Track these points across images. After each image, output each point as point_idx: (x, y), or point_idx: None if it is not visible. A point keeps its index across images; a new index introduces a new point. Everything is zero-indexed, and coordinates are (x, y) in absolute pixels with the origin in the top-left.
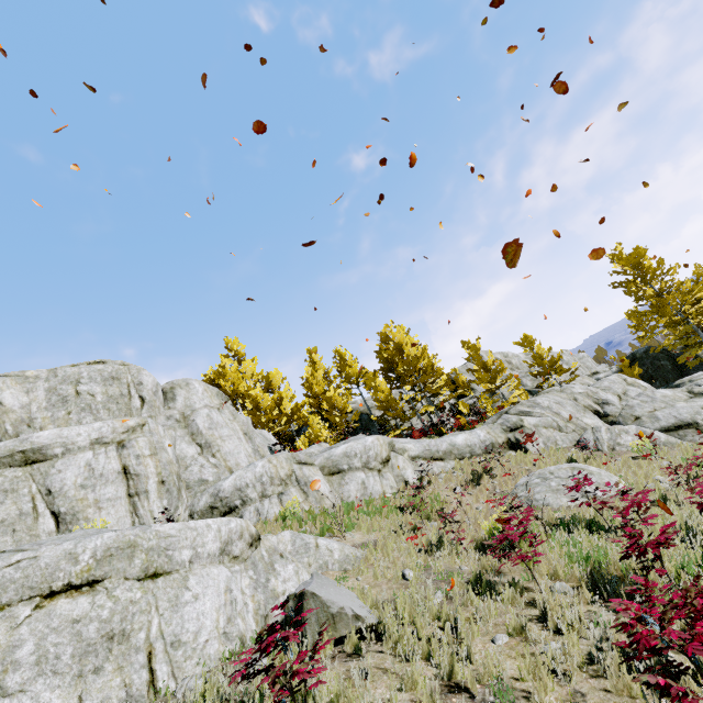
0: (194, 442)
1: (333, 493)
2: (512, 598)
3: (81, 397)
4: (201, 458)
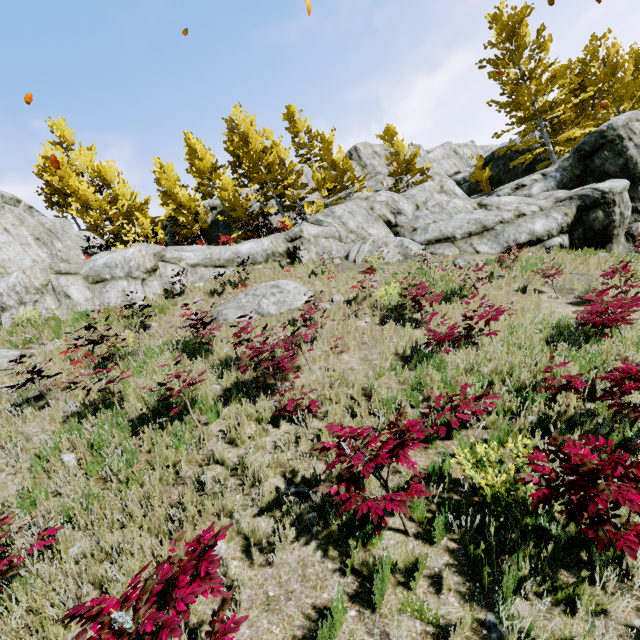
0: None
1: (93, 300)
2: (7, 418)
3: None
4: None
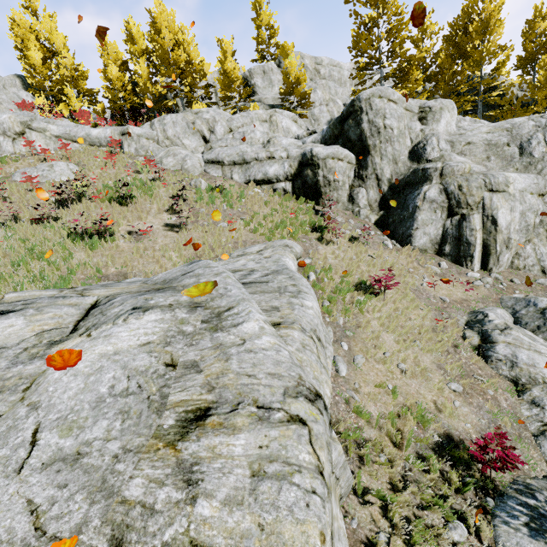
0: None
1: None
2: None
3: None
4: None
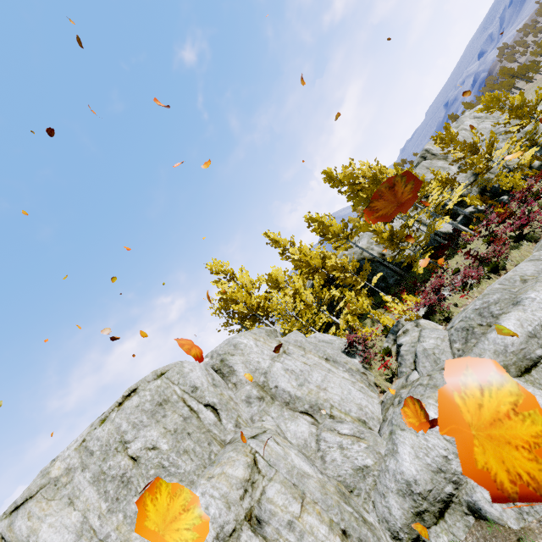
0: (296, 412)
1: None
2: None
3: (142, 461)
4: (328, 435)
